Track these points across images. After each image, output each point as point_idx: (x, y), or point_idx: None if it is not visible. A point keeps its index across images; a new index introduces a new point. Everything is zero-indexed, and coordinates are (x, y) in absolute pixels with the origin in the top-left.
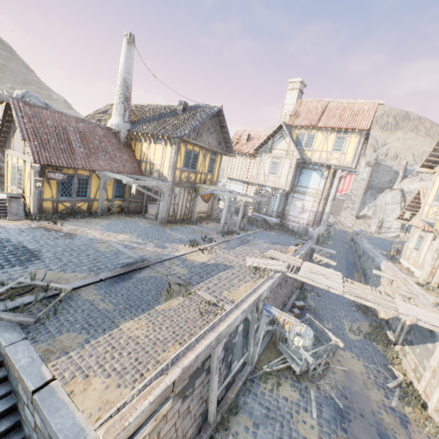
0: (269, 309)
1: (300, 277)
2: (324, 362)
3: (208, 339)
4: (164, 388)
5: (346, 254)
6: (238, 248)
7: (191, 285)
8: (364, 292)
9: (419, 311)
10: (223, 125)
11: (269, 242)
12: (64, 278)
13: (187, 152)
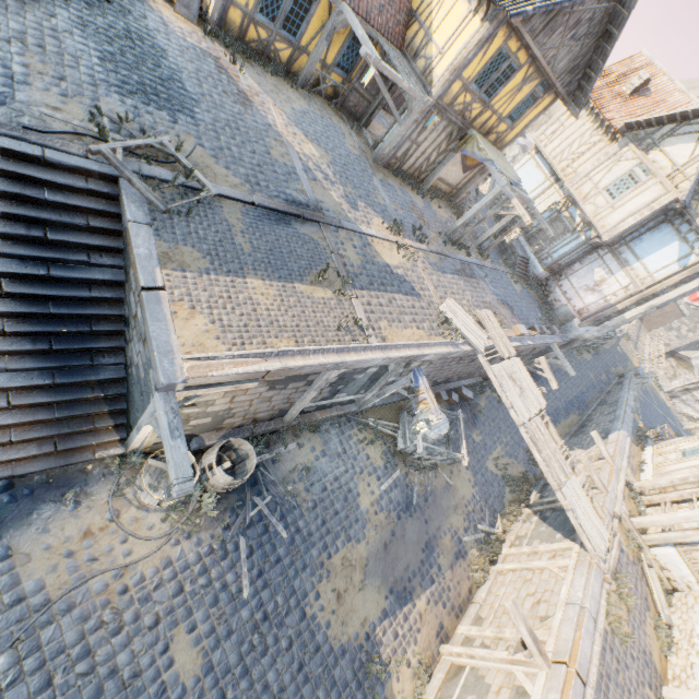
0: (418, 377)
1: (490, 371)
2: (432, 462)
3: (326, 359)
4: (257, 371)
5: (590, 387)
6: (449, 277)
7: (352, 284)
8: (547, 443)
9: (585, 505)
10: (612, 33)
11: (500, 298)
12: (212, 170)
13: (500, 54)
